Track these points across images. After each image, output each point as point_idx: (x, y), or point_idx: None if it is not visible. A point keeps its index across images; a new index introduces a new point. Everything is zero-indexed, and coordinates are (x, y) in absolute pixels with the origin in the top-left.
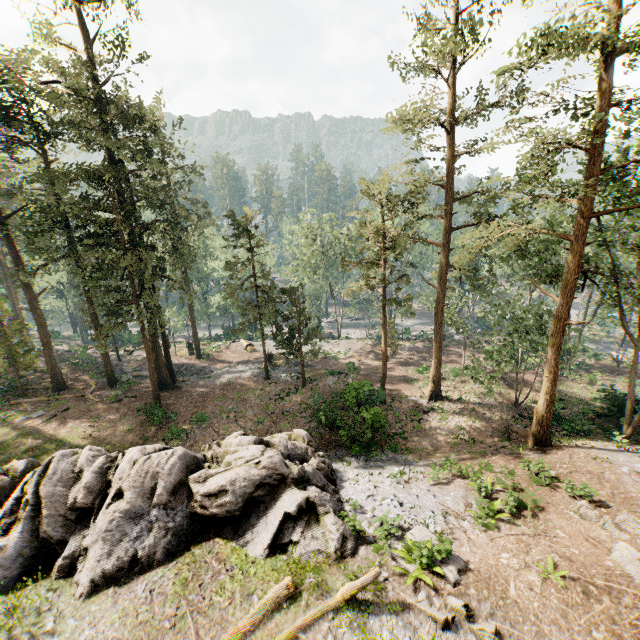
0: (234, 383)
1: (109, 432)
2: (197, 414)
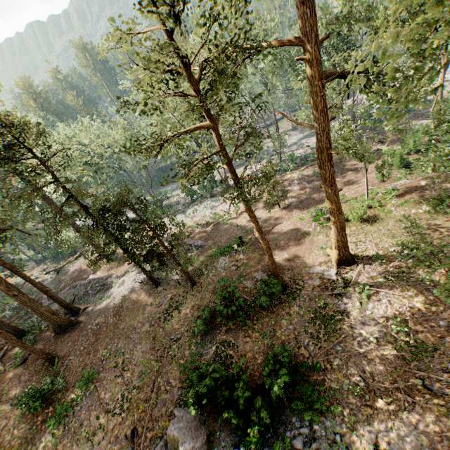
0: (125, 303)
1: (5, 422)
2: (83, 373)
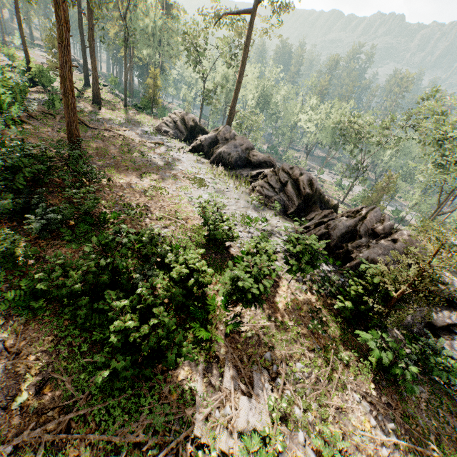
0: None
1: None
2: None
